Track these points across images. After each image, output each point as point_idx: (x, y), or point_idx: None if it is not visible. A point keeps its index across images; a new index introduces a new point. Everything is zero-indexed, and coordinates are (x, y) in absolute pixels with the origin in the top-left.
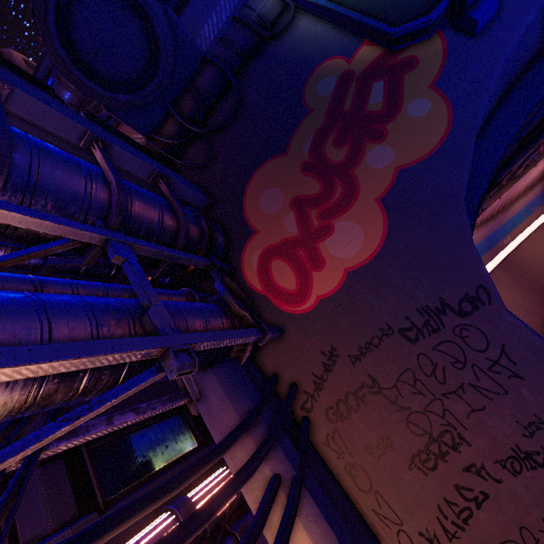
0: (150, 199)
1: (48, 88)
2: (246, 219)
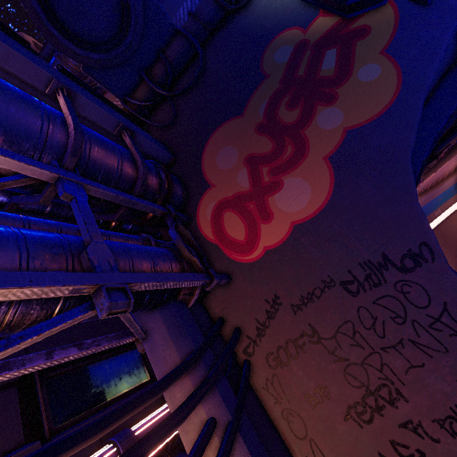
0: (111, 147)
1: (24, 42)
2: (204, 174)
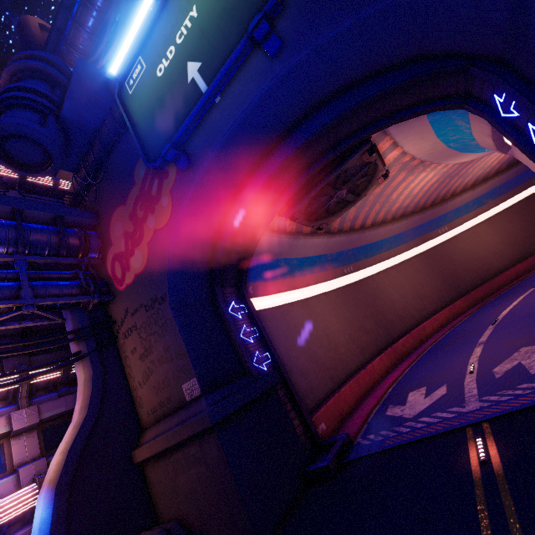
0: (44, 234)
1: (0, 177)
2: (110, 236)
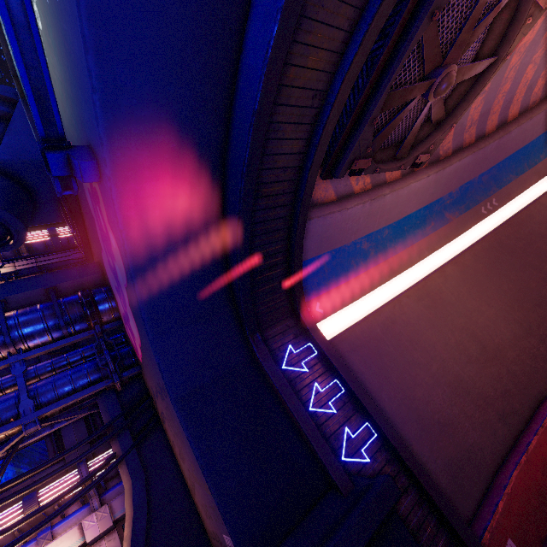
0: (36, 319)
1: None
2: (113, 292)
